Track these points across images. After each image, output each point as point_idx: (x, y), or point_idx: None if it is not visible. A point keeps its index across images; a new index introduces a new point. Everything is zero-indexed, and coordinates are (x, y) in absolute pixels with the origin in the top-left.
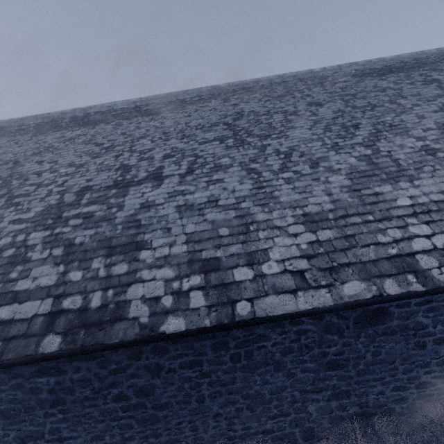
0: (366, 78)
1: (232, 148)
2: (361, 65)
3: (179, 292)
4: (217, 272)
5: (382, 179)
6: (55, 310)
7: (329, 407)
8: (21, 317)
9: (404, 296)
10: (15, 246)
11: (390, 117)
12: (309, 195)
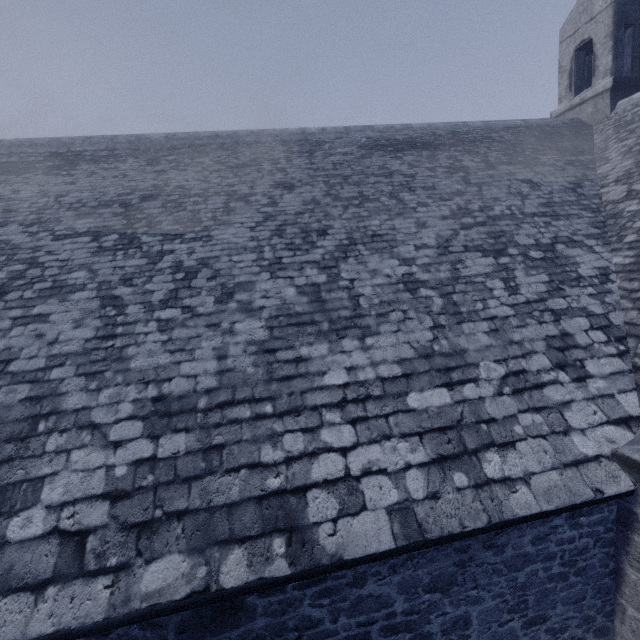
0: (376, 153)
1: (105, 253)
2: (378, 131)
3: None
4: None
5: (320, 331)
6: None
7: None
8: None
9: (255, 586)
10: None
11: (379, 221)
12: (185, 358)
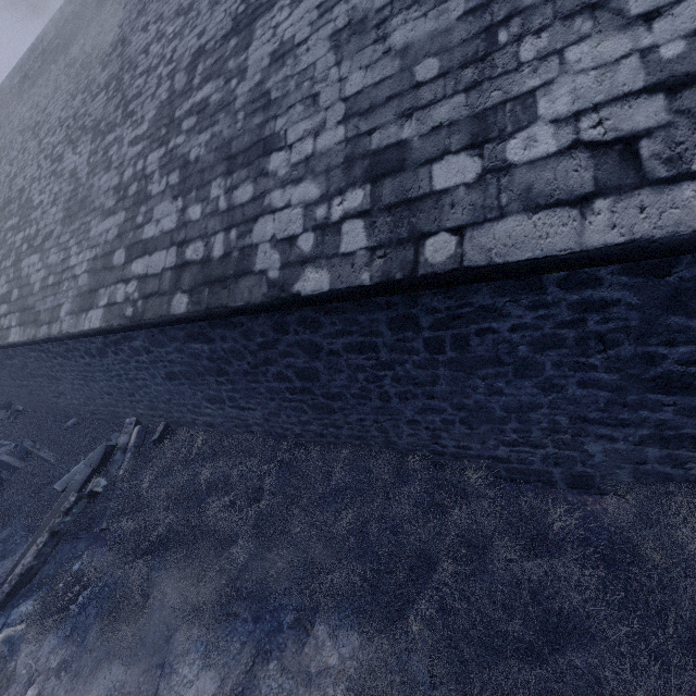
0: None
1: None
2: None
3: (325, 225)
4: (397, 177)
5: None
6: (180, 263)
7: (639, 455)
8: (153, 272)
9: None
10: (137, 179)
11: None
12: None
